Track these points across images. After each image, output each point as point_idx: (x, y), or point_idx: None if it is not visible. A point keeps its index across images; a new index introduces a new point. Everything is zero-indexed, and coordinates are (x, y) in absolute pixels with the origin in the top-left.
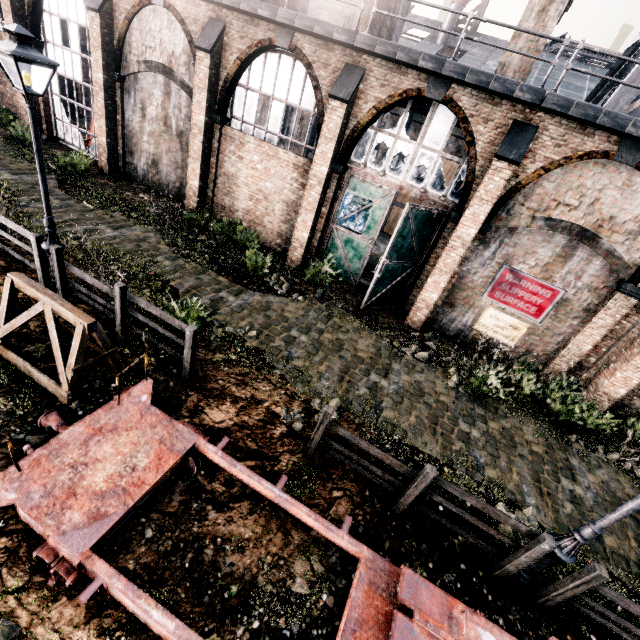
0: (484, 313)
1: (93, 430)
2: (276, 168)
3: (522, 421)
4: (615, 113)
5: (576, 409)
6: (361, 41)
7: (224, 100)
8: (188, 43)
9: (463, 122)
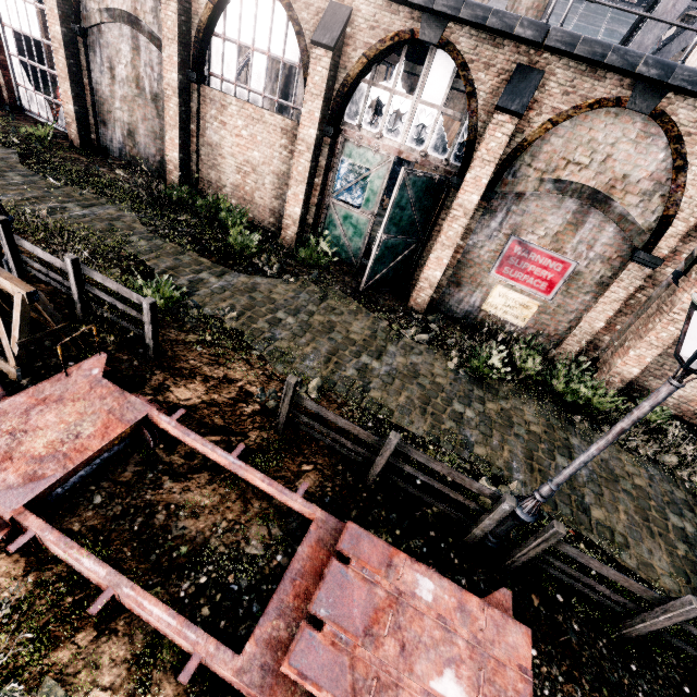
0: (492, 292)
1: (36, 400)
2: (263, 134)
3: (524, 402)
4: (625, 49)
5: (581, 388)
6: None
7: (199, 54)
8: None
9: (462, 69)
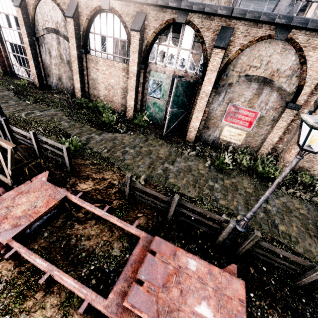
0: (224, 129)
1: (18, 193)
2: (114, 72)
3: (243, 179)
4: (269, 13)
5: (270, 170)
6: None
7: (84, 41)
8: (63, 15)
9: (197, 32)
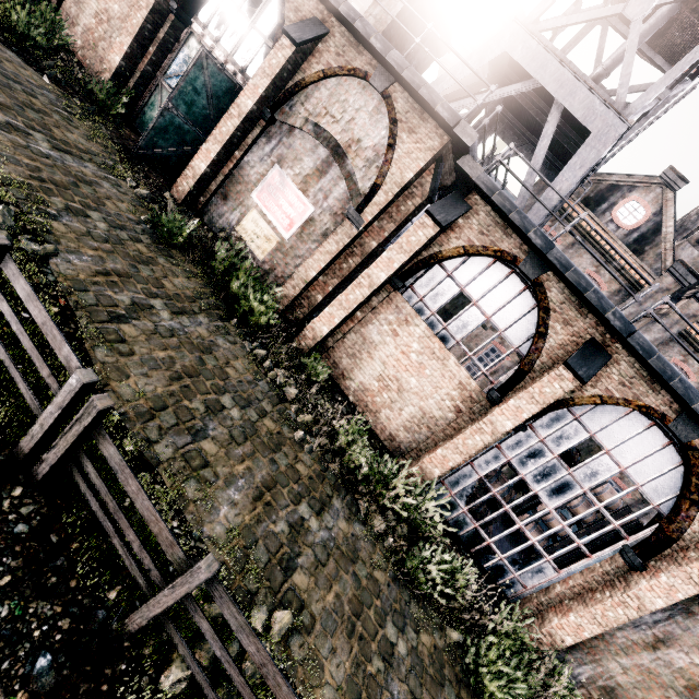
0: (249, 215)
1: None
2: None
3: (190, 279)
4: (368, 23)
5: (251, 294)
6: None
7: None
8: None
9: (280, 4)
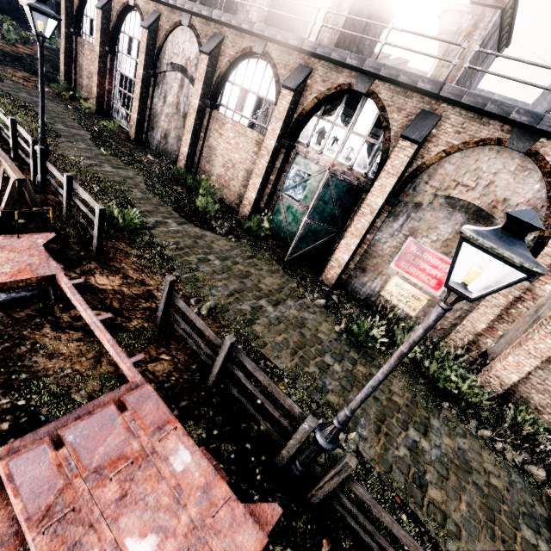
0: (390, 281)
1: None
2: (243, 143)
3: (396, 376)
4: (501, 101)
5: (452, 376)
6: (307, 45)
7: (216, 91)
8: (199, 51)
9: (381, 110)
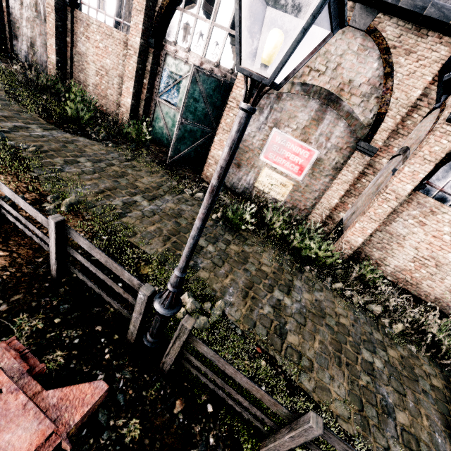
0: (262, 172)
1: None
2: (112, 46)
3: (266, 251)
4: None
5: (311, 244)
6: None
7: None
8: None
9: None
